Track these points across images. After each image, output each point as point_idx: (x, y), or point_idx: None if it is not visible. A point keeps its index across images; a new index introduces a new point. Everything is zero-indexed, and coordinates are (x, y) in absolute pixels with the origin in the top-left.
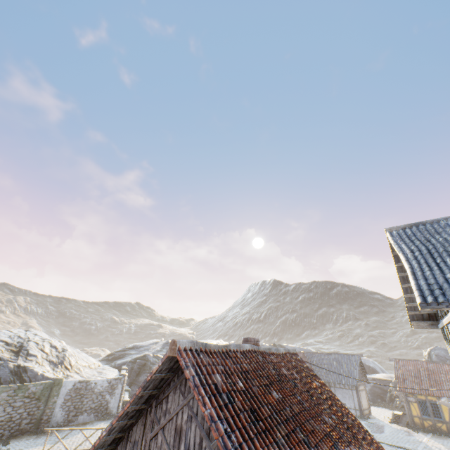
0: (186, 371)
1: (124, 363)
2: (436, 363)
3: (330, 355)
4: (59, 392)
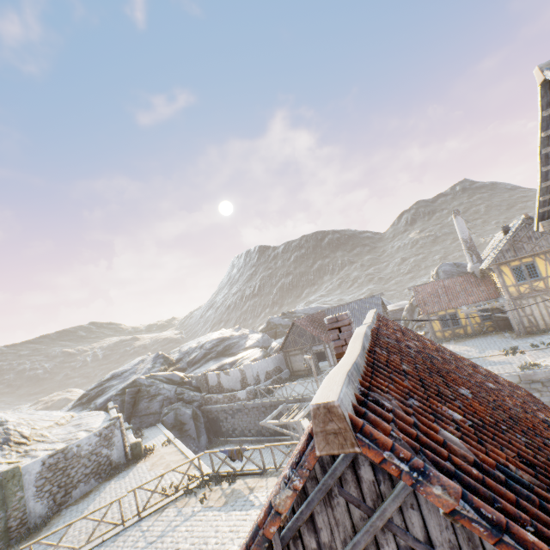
0: (431, 491)
1: (109, 399)
2: (451, 278)
3: (350, 304)
4: (22, 484)
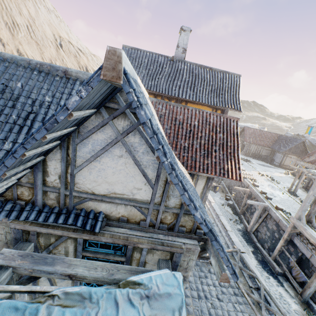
0: None
1: None
2: None
3: (289, 138)
4: None
